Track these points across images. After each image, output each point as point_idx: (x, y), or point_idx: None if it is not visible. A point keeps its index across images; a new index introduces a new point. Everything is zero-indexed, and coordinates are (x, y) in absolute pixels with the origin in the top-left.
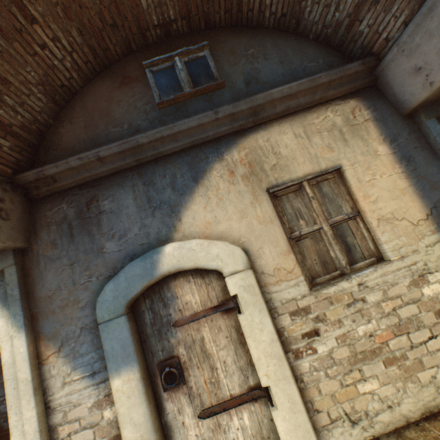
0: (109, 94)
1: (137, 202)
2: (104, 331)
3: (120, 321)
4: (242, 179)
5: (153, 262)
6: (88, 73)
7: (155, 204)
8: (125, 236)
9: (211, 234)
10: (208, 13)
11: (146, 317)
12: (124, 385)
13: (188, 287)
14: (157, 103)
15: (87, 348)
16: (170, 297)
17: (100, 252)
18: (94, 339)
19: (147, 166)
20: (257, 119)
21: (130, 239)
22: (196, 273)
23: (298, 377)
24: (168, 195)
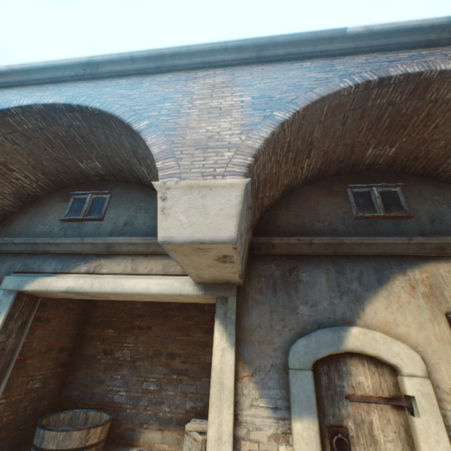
0: (316, 198)
1: (328, 282)
2: (293, 376)
3: (307, 373)
4: (422, 295)
5: (340, 337)
6: (306, 181)
7: (342, 289)
8: (315, 305)
9: (389, 332)
10: (407, 165)
11: (321, 379)
12: (304, 431)
13: (361, 368)
14: (357, 216)
15: (273, 383)
16: (345, 371)
17: (294, 310)
18: (280, 379)
19: (339, 258)
20: (440, 252)
21: (319, 309)
22: (370, 360)
23: None
24: (355, 286)
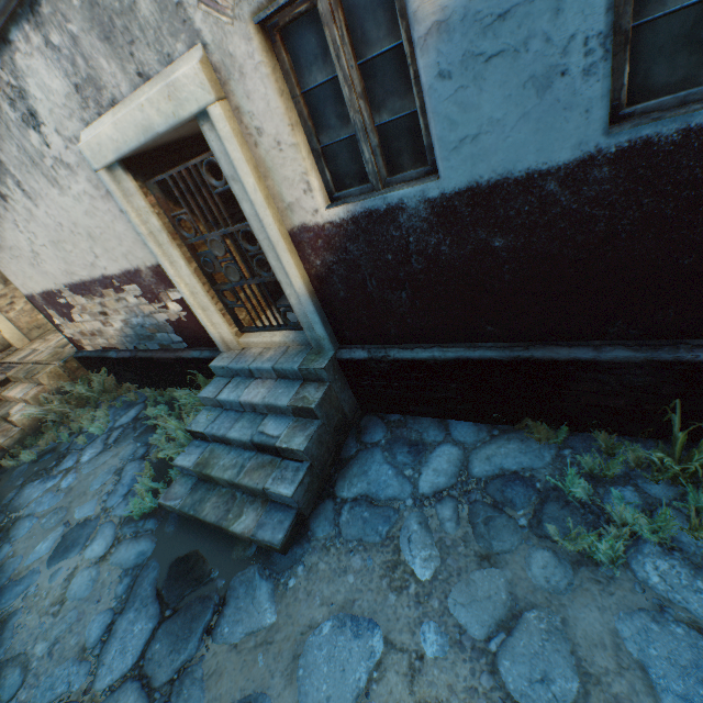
0: None
1: None
2: None
3: None
4: None
5: None
6: None
7: None
8: None
9: None
10: None
11: None
12: None
13: None
14: None
15: None
16: None
17: None
18: None
19: None
20: None
21: None
22: None
23: (11, 320)
24: None
